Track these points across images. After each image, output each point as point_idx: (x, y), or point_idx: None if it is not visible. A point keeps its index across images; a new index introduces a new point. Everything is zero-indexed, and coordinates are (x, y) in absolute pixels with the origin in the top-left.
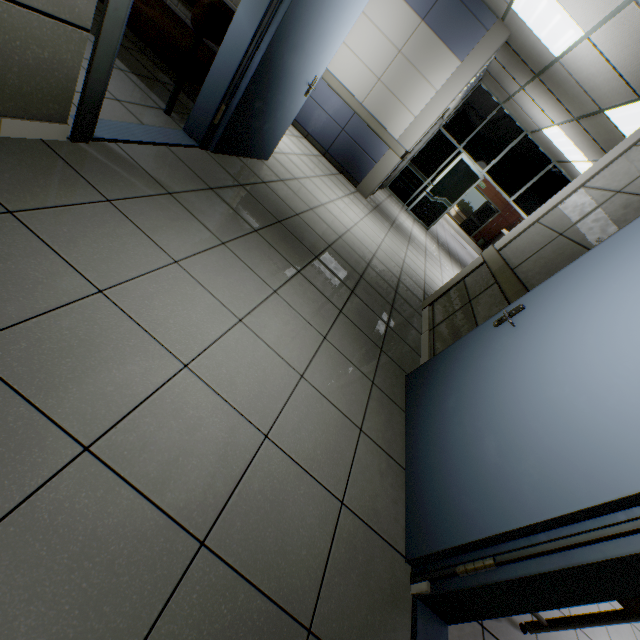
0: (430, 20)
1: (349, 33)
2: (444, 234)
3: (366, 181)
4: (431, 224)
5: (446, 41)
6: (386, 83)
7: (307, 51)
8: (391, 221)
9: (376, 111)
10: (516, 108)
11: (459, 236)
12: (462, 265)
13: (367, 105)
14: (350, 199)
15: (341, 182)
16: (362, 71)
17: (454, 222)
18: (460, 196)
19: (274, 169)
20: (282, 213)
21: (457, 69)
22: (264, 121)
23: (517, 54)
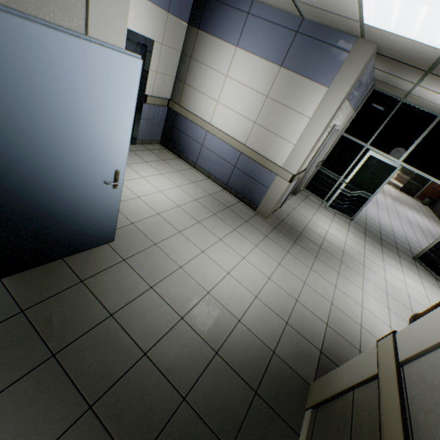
0: (288, 63)
1: (224, 96)
2: (376, 212)
3: (263, 204)
4: (354, 214)
5: (307, 75)
6: (261, 123)
7: (70, 162)
8: (296, 234)
9: (258, 147)
10: (419, 100)
11: (398, 204)
12: (399, 249)
13: (250, 144)
14: (238, 232)
15: (235, 213)
16: (240, 120)
17: (393, 188)
18: (379, 186)
19: (122, 246)
20: (76, 329)
21: (325, 94)
22: (66, 227)
23: (395, 59)
